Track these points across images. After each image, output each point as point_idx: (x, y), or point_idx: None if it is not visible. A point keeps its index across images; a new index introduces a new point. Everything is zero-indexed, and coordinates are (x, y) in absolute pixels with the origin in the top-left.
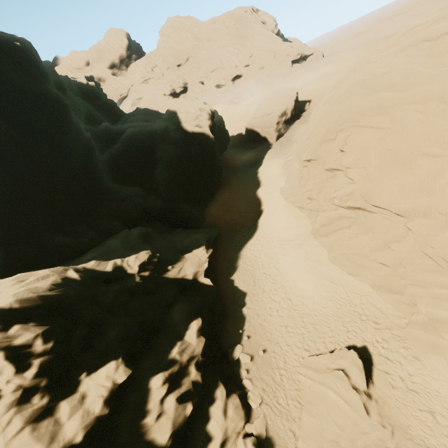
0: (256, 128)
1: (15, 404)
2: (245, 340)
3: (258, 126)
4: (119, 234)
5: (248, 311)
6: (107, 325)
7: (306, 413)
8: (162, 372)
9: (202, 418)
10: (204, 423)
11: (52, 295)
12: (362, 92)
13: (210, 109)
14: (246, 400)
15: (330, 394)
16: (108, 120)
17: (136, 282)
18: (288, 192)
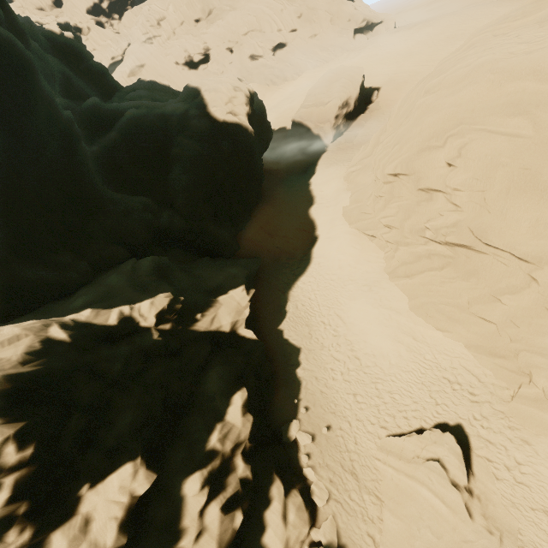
0: (307, 122)
1: None
2: (302, 413)
3: (310, 119)
4: (123, 267)
5: (303, 374)
6: (116, 408)
7: (389, 513)
8: (198, 470)
9: (255, 527)
10: (257, 534)
11: (28, 373)
12: (491, 79)
13: (248, 89)
14: (308, 496)
15: (423, 492)
16: (97, 95)
17: (154, 340)
18: (355, 214)
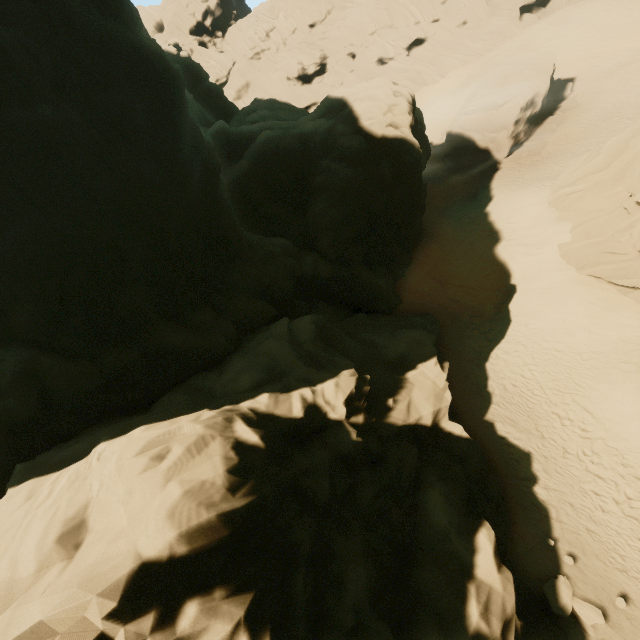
0: (471, 132)
1: None
2: (568, 565)
3: (475, 128)
4: (276, 329)
5: (547, 496)
6: (339, 556)
7: None
8: None
9: None
10: None
11: (243, 508)
12: None
13: (409, 93)
14: None
15: None
16: (215, 120)
17: (354, 442)
18: (591, 255)
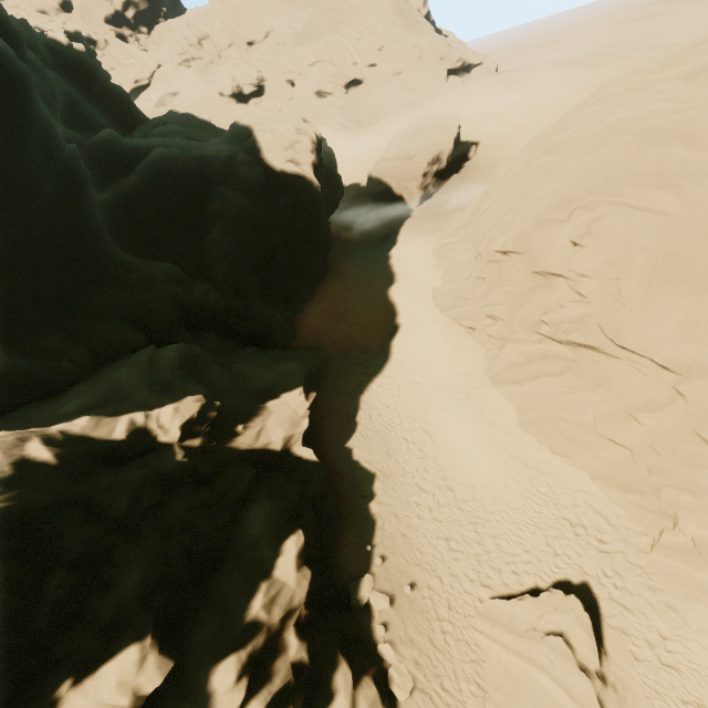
0: (387, 178)
1: None
2: (377, 565)
3: (391, 175)
4: (137, 357)
5: (379, 509)
6: (118, 562)
7: None
8: (233, 652)
9: None
10: None
11: None
12: (629, 141)
13: (315, 133)
14: (385, 685)
15: (542, 680)
16: (113, 126)
17: (178, 462)
18: (449, 299)
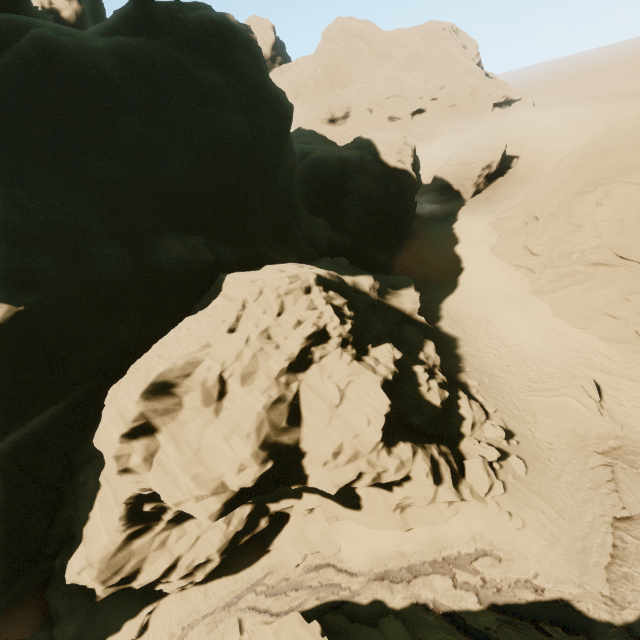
0: (449, 178)
1: (340, 345)
2: (467, 371)
3: (452, 176)
4: (324, 260)
5: (463, 352)
6: (370, 319)
7: (542, 416)
8: (419, 365)
9: (453, 405)
10: (455, 408)
11: (342, 279)
12: (631, 152)
13: (413, 145)
14: (481, 407)
15: (568, 400)
16: None
17: (373, 298)
18: (504, 249)
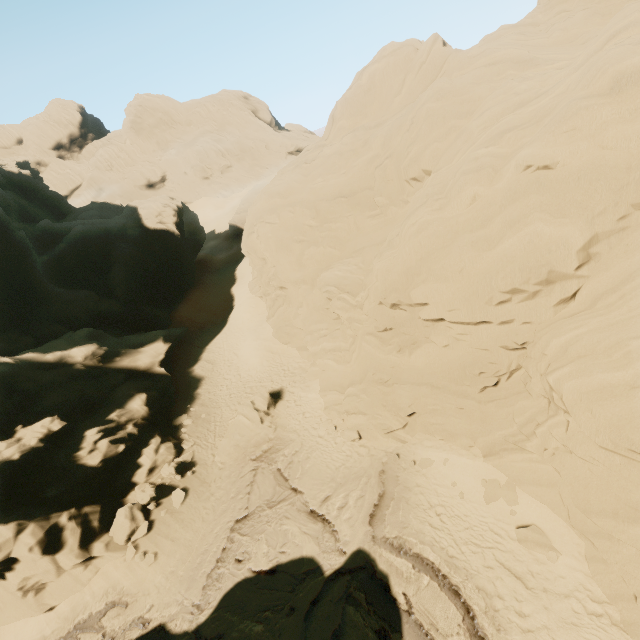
0: (239, 224)
1: None
2: (192, 411)
3: (241, 222)
4: (62, 336)
5: (200, 391)
6: (44, 396)
7: (224, 438)
8: (98, 426)
9: (135, 456)
10: (136, 458)
11: None
12: (265, 198)
13: (176, 205)
14: (180, 446)
15: (239, 417)
16: (51, 217)
17: (78, 368)
18: (252, 284)
